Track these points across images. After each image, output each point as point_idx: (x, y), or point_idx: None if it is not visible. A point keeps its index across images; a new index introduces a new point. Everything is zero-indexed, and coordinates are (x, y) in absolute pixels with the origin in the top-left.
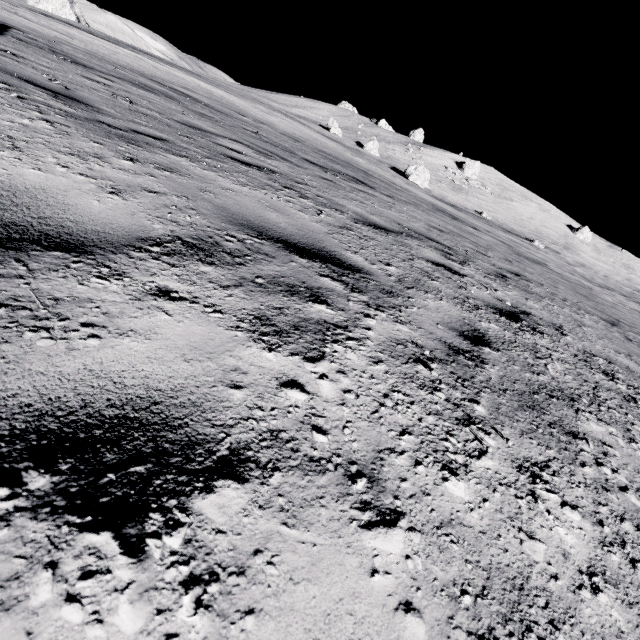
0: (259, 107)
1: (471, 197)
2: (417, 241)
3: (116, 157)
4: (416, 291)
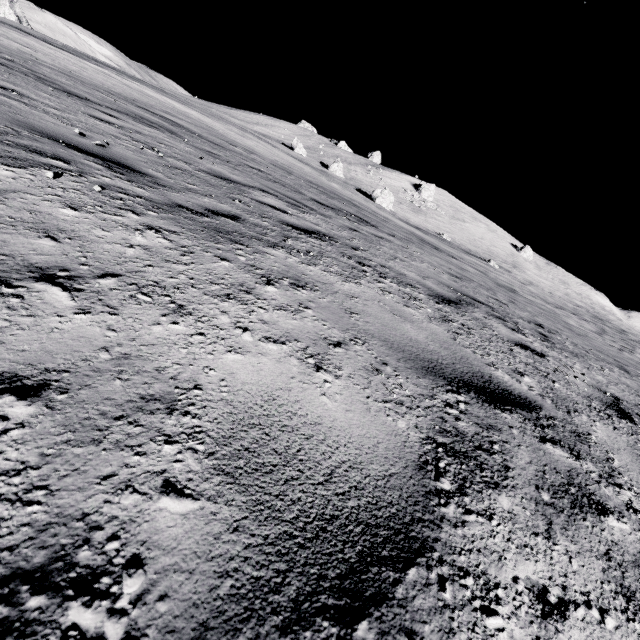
0: (233, 129)
1: (430, 218)
2: (477, 310)
3: (258, 283)
4: (576, 416)
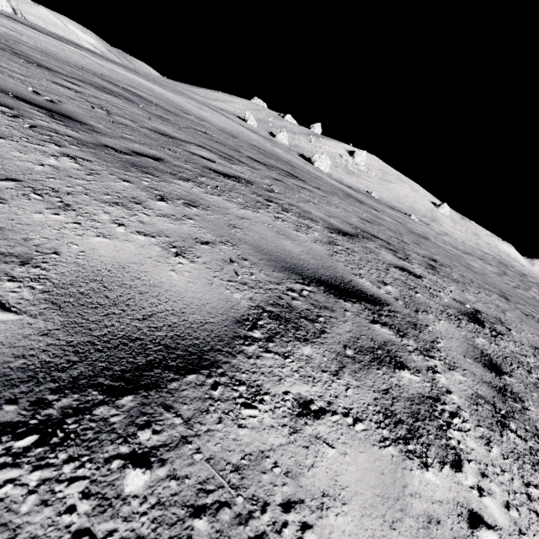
0: (191, 102)
1: (361, 179)
2: (371, 242)
3: (151, 198)
4: (422, 314)
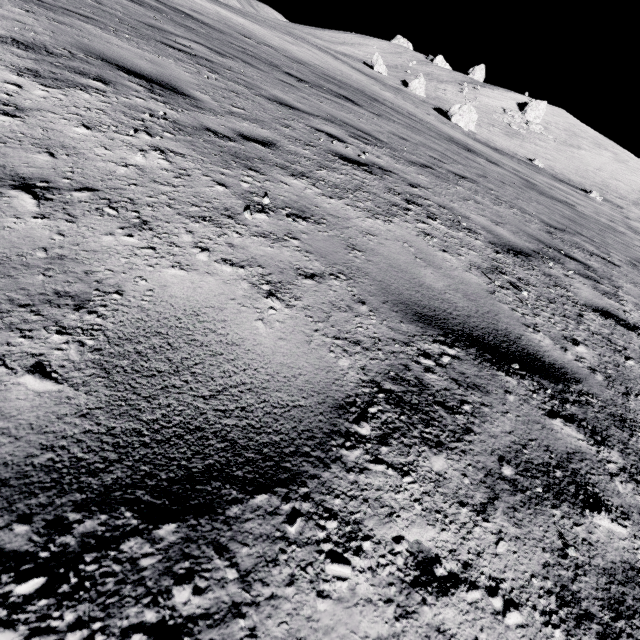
0: (284, 37)
1: (527, 143)
2: (330, 123)
3: (12, 6)
4: (240, 119)
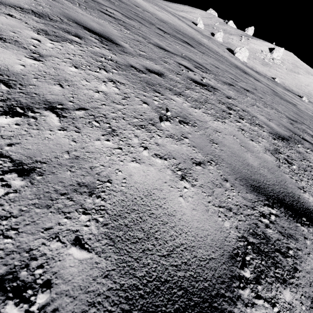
0: (154, 7)
1: (272, 69)
2: (184, 59)
3: None
4: (144, 58)
